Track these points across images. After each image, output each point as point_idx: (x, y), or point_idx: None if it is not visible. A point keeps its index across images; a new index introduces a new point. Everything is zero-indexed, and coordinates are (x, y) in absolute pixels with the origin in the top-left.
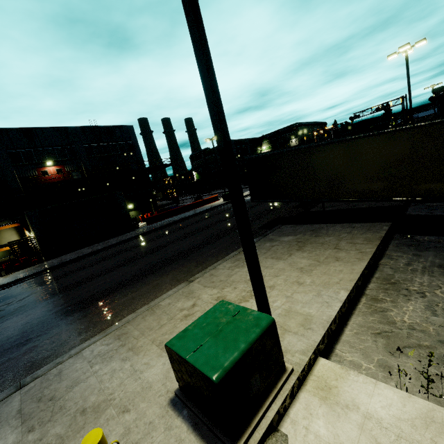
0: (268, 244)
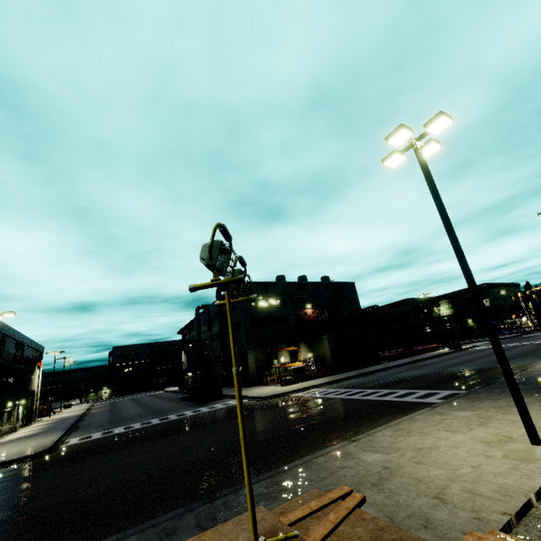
0: None
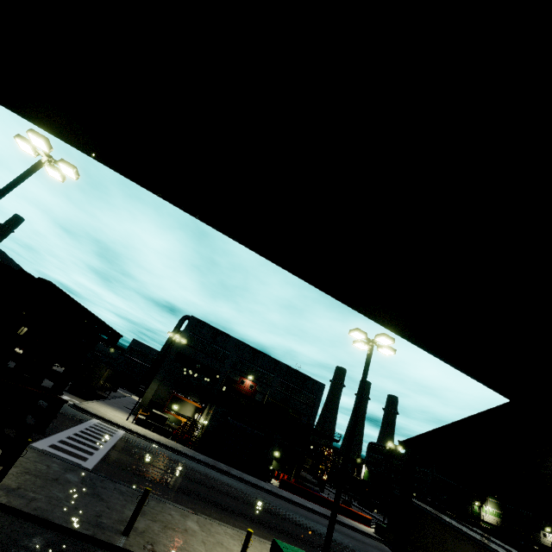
0: None
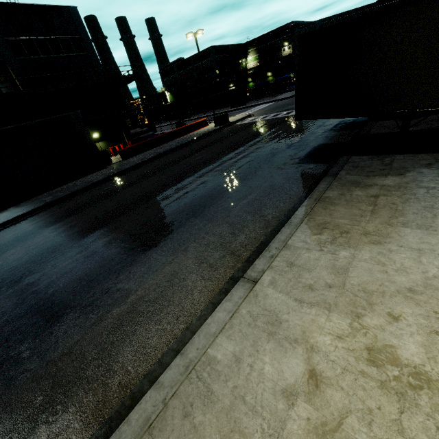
0: (361, 192)
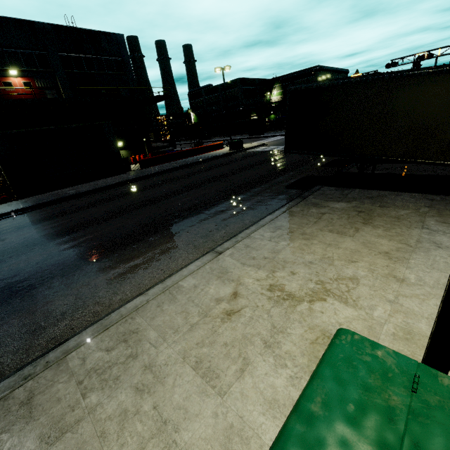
0: (315, 210)
